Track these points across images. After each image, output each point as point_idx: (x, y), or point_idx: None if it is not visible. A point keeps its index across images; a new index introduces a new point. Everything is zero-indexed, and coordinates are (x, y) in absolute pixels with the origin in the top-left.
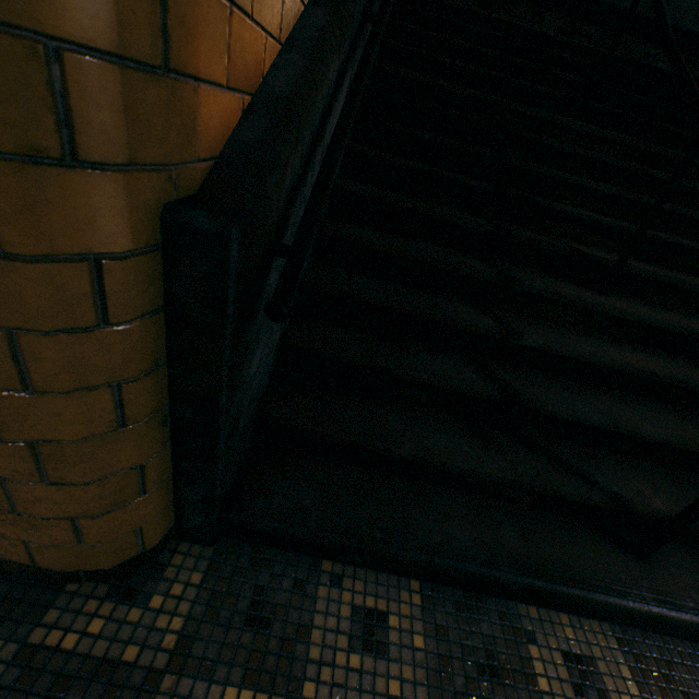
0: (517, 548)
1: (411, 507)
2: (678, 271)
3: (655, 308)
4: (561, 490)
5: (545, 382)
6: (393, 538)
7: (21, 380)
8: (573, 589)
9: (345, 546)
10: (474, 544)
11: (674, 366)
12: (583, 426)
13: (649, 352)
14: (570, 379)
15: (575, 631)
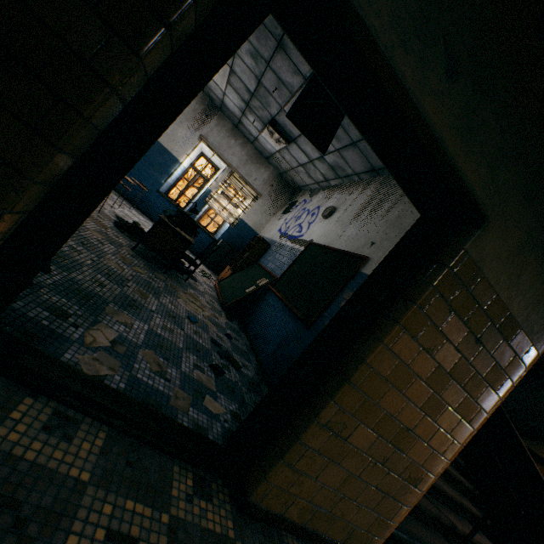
0: None
1: (412, 525)
2: None
3: None
4: (443, 518)
5: None
6: (420, 540)
7: (438, 472)
8: None
9: (413, 543)
10: (433, 543)
11: None
12: (434, 488)
13: None
14: None
15: None
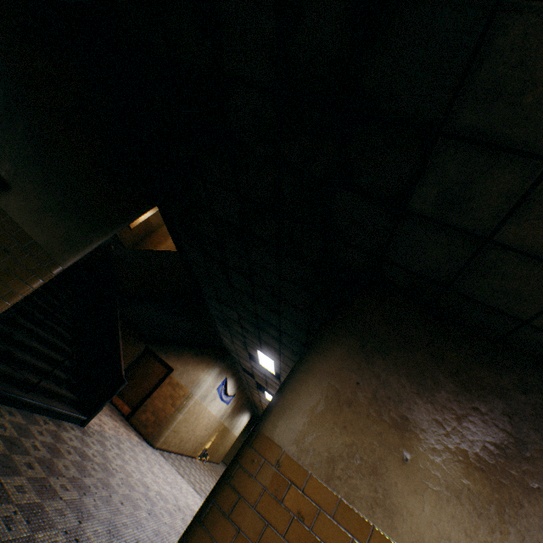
0: (3, 387)
1: None
2: (56, 324)
3: (48, 334)
4: (17, 375)
5: (16, 349)
6: None
7: None
8: (15, 395)
9: None
10: None
11: (48, 350)
12: (24, 362)
13: (43, 346)
14: (21, 350)
15: (10, 408)
